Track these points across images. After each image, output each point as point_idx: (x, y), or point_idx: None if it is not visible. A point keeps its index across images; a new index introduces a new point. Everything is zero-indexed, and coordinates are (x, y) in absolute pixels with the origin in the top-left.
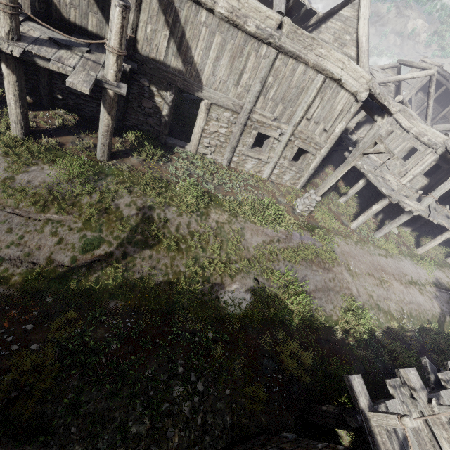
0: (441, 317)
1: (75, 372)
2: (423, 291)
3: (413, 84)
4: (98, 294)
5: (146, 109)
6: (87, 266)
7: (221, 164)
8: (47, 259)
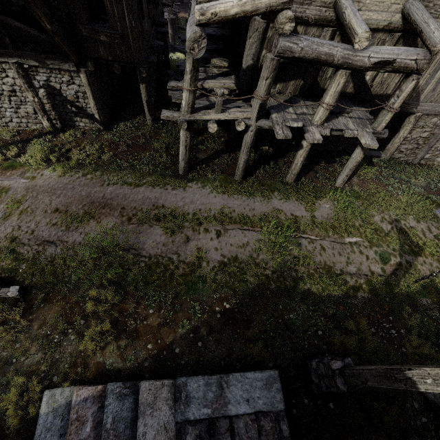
0: None
1: (434, 349)
2: None
3: None
4: (413, 294)
5: None
6: (395, 274)
7: (411, 163)
8: (372, 272)
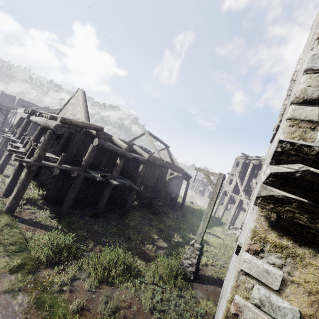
0: None
1: None
2: None
3: (236, 172)
4: None
5: None
6: None
7: None
8: None
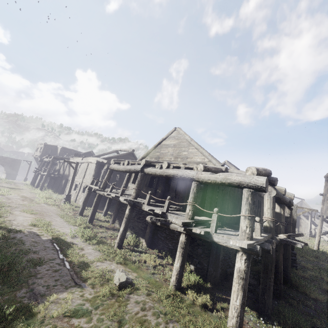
0: (5, 228)
1: None
2: (37, 227)
3: None
4: None
5: (61, 185)
6: None
7: None
8: None
